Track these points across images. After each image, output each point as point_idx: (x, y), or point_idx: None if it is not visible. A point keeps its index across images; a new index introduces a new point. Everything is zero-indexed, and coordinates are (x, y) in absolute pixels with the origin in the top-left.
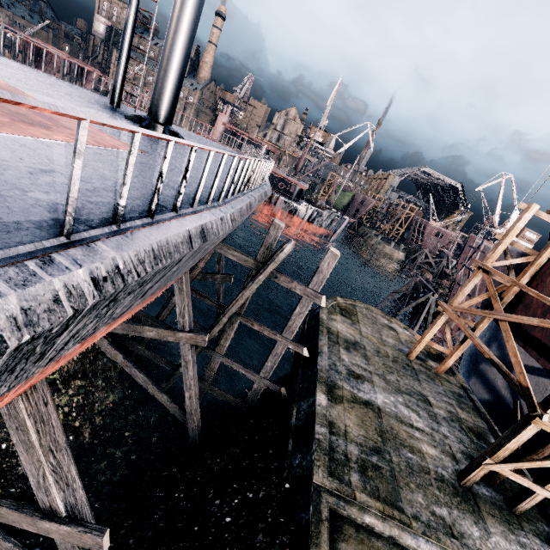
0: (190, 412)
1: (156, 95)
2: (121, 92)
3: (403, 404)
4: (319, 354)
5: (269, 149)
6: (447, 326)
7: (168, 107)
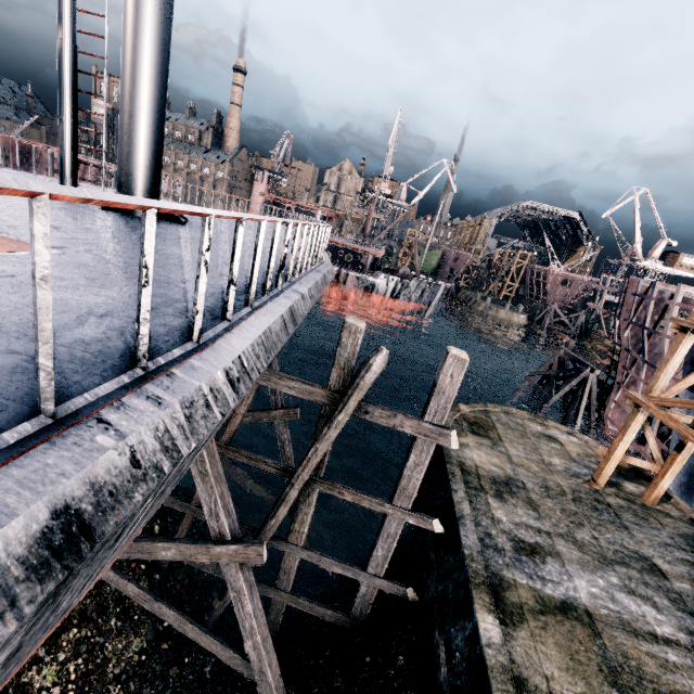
0: (259, 670)
1: (123, 156)
2: (74, 164)
3: (622, 588)
4: (459, 522)
5: (325, 215)
6: (647, 427)
7: (145, 172)
